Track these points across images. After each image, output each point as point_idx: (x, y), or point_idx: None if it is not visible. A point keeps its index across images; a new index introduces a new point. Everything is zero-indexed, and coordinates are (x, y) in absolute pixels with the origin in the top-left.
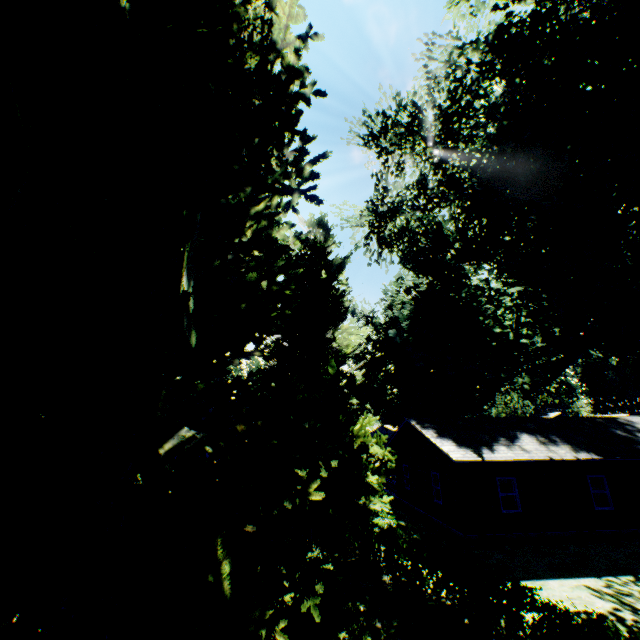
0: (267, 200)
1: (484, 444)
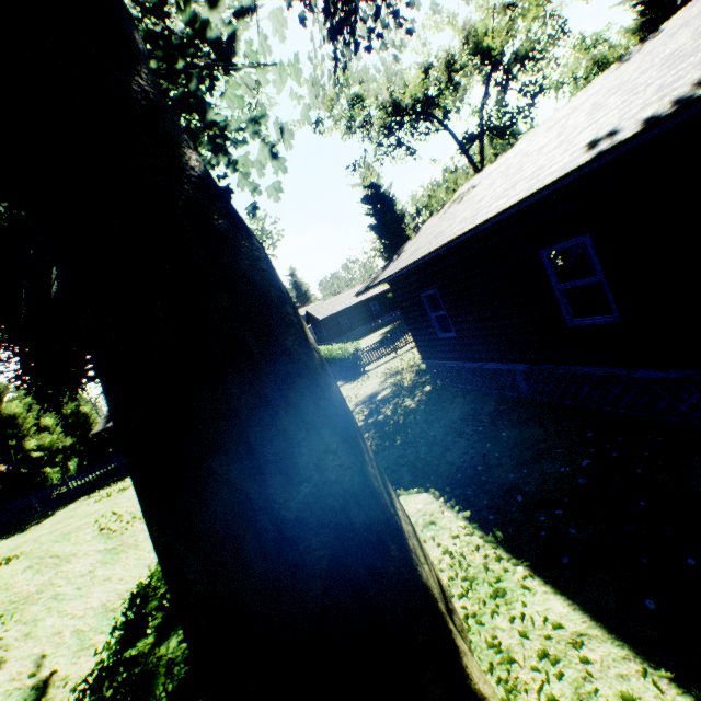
0: None
1: None
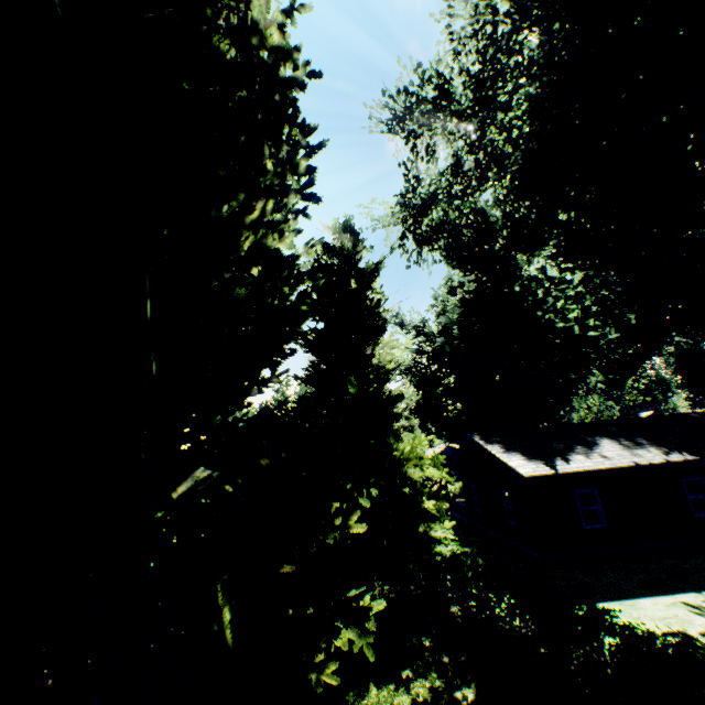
0: (261, 206)
1: (558, 455)
